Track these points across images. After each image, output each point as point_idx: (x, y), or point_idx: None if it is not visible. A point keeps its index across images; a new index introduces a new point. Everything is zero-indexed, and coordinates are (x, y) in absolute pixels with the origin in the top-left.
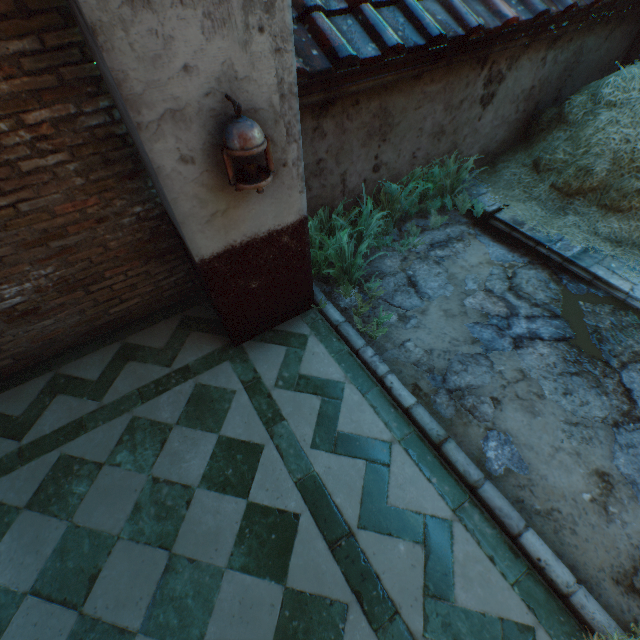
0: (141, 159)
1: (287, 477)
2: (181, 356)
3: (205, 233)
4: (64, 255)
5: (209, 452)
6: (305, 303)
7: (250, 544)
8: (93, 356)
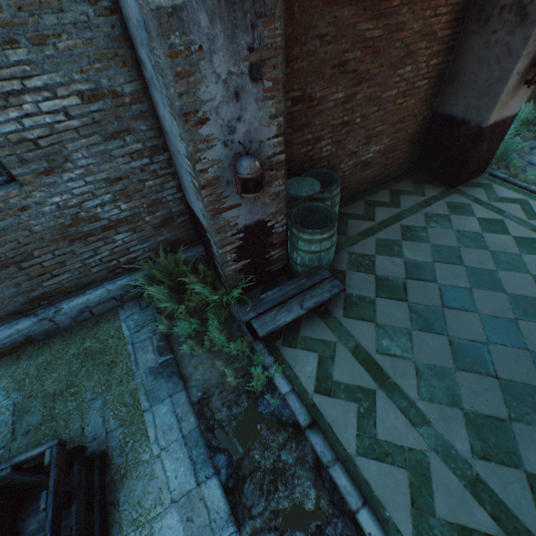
0: (446, 86)
1: (524, 229)
2: (426, 193)
3: (496, 112)
4: (395, 134)
5: (476, 222)
6: (483, 169)
7: (525, 247)
8: (378, 194)
